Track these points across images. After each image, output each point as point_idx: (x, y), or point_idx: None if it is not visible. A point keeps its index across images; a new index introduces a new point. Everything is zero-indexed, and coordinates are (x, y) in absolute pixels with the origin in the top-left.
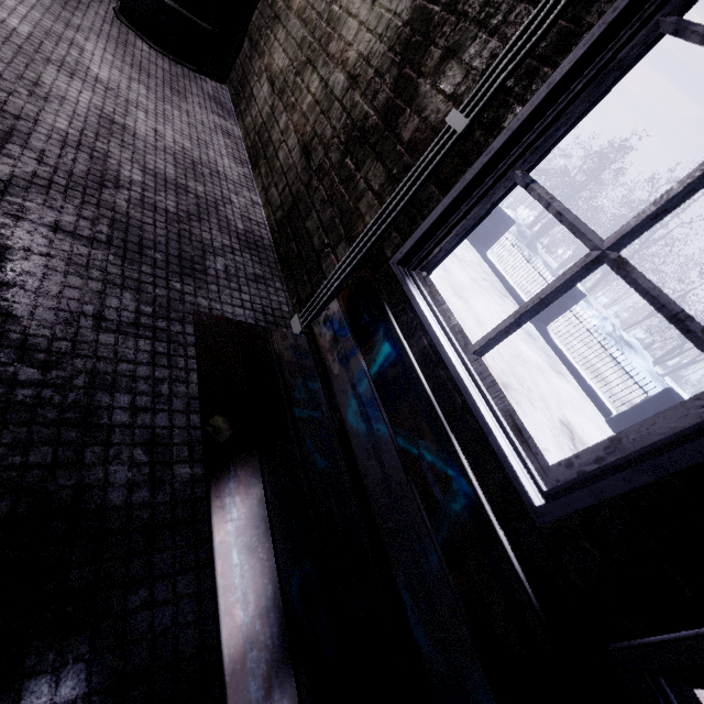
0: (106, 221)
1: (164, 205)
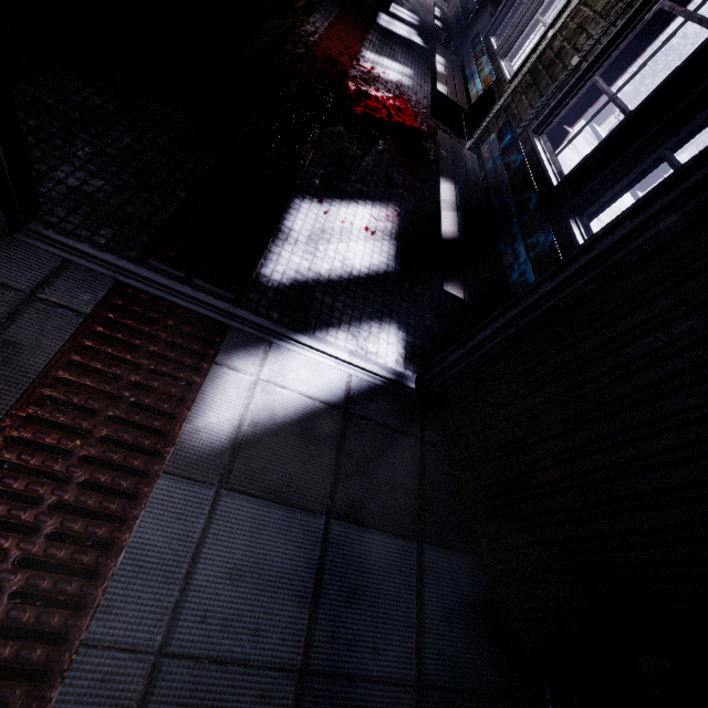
0: (418, 3)
1: (427, 7)
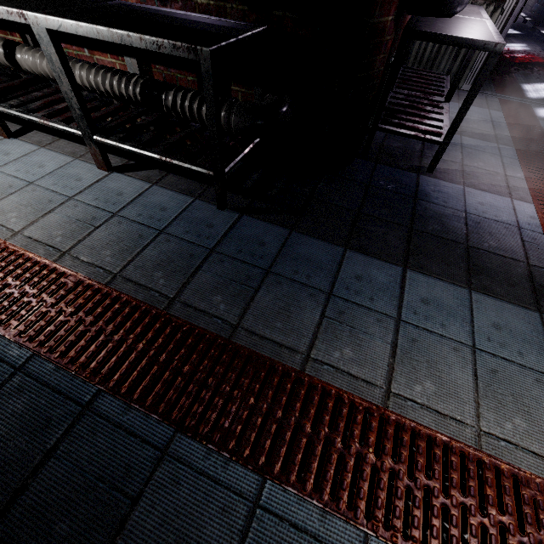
0: None
1: None
